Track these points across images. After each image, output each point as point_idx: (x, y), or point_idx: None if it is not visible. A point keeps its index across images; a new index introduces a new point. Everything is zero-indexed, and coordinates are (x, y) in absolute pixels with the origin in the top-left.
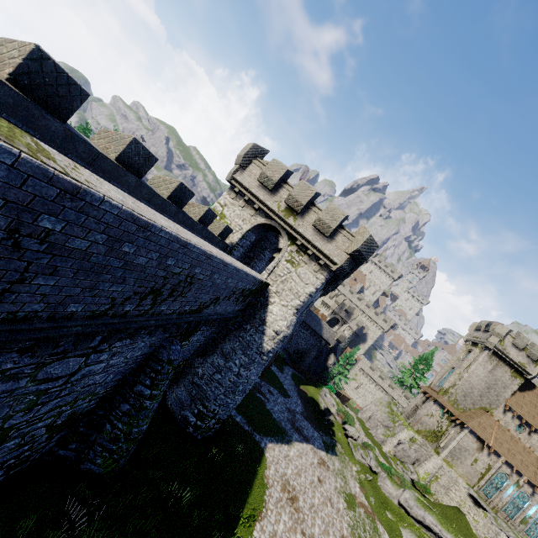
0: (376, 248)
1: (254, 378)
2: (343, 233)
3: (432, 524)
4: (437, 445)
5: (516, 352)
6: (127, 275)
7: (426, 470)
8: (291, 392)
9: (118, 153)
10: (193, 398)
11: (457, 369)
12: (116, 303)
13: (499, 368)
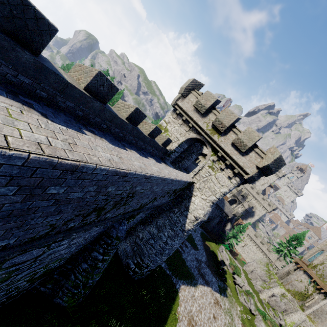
0: (283, 165)
1: (176, 246)
2: (256, 150)
3: None
4: (303, 303)
5: None
6: (62, 207)
7: (292, 320)
8: (199, 246)
9: (86, 83)
10: (134, 252)
11: (326, 252)
12: (57, 225)
13: None
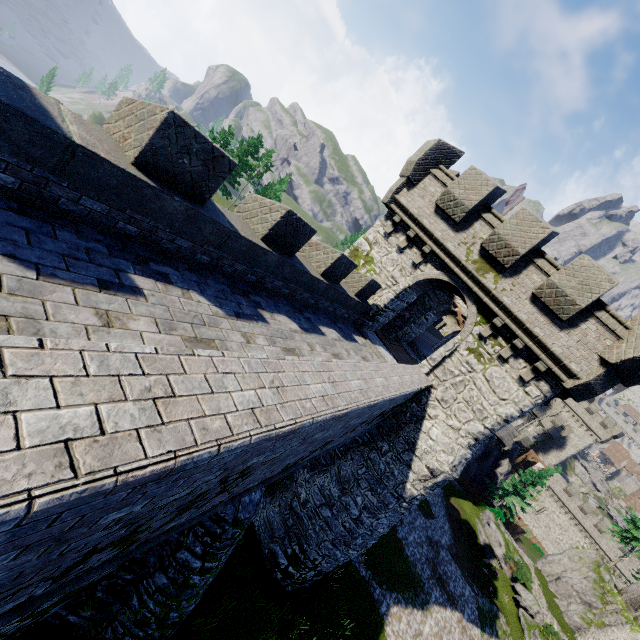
0: None
1: (382, 531)
2: (602, 317)
3: None
4: None
5: None
6: None
7: None
8: (436, 509)
9: (140, 148)
10: (288, 530)
11: None
12: None
13: None
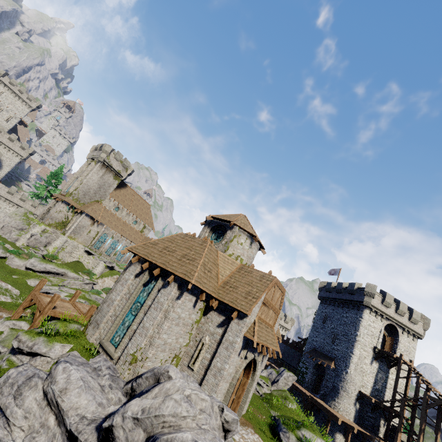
0: None
1: None
2: None
3: (52, 269)
4: (65, 230)
5: (116, 164)
6: None
7: (55, 246)
8: None
9: None
10: None
11: (80, 177)
12: None
13: (107, 175)
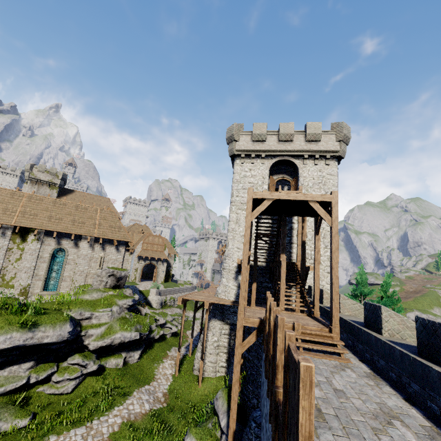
0: None
1: None
2: None
3: None
4: None
5: (44, 175)
6: None
7: None
8: None
9: None
10: None
11: None
12: None
13: (41, 188)
